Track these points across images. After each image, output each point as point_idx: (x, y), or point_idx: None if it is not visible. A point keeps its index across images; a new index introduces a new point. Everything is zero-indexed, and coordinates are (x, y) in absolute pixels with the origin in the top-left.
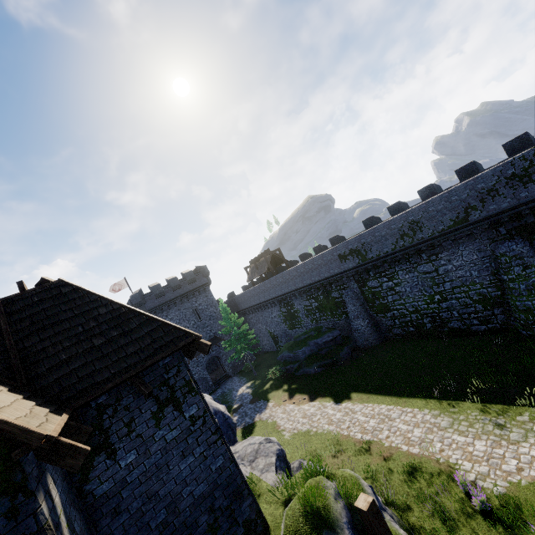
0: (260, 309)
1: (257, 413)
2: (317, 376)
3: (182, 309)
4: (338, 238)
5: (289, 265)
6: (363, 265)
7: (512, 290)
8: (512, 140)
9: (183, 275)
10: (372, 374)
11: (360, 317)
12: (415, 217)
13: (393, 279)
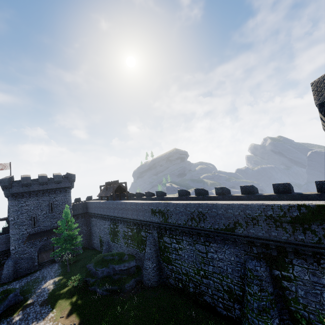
0: (99, 218)
1: (34, 321)
2: (99, 300)
3: (41, 200)
4: (161, 193)
5: (129, 195)
6: (164, 224)
7: (248, 302)
8: (279, 183)
9: (53, 176)
10: (132, 323)
11: (151, 260)
12: (203, 210)
13: (179, 244)
